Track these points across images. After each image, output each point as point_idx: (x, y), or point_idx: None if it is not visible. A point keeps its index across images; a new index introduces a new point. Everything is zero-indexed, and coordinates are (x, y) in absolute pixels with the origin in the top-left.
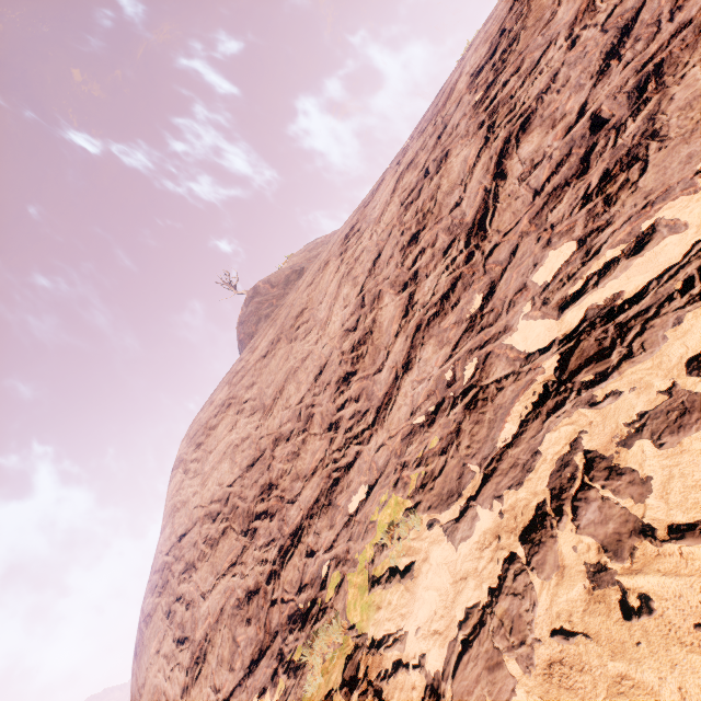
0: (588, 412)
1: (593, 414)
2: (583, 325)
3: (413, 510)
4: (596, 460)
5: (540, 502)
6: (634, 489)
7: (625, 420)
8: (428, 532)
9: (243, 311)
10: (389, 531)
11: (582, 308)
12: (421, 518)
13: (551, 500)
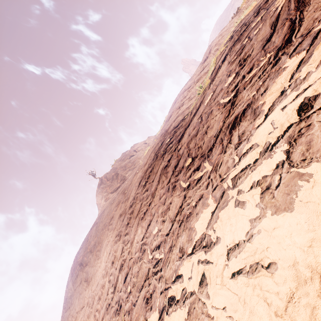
0: None
1: None
2: None
3: None
4: None
5: None
6: None
7: None
8: None
9: (97, 190)
10: None
11: None
12: None
13: None
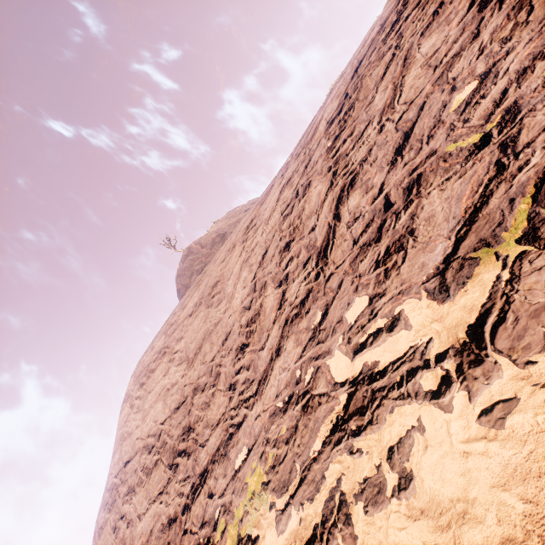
0: (348, 458)
1: (350, 460)
2: (360, 377)
3: (266, 487)
4: (343, 504)
5: (316, 523)
6: (351, 541)
7: (358, 479)
8: (269, 513)
9: (180, 266)
10: (252, 498)
11: (362, 360)
12: (267, 497)
13: (321, 524)
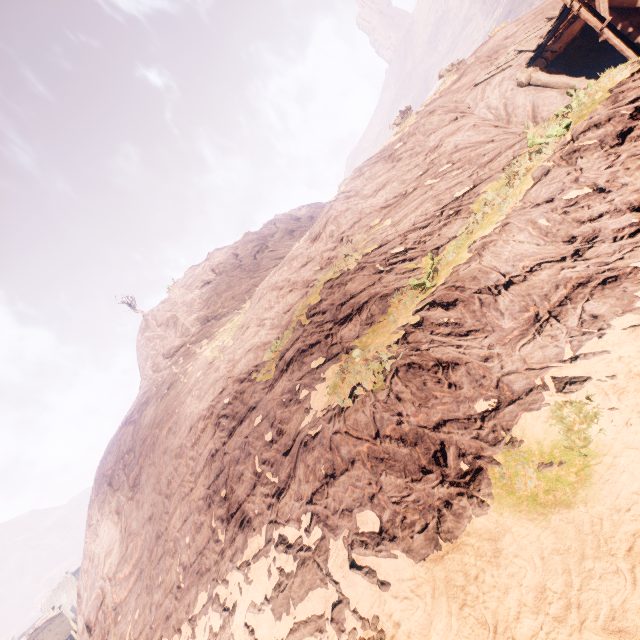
0: None
1: None
2: None
3: None
4: None
5: None
6: None
7: None
8: None
9: (139, 339)
10: None
11: None
12: None
13: None
